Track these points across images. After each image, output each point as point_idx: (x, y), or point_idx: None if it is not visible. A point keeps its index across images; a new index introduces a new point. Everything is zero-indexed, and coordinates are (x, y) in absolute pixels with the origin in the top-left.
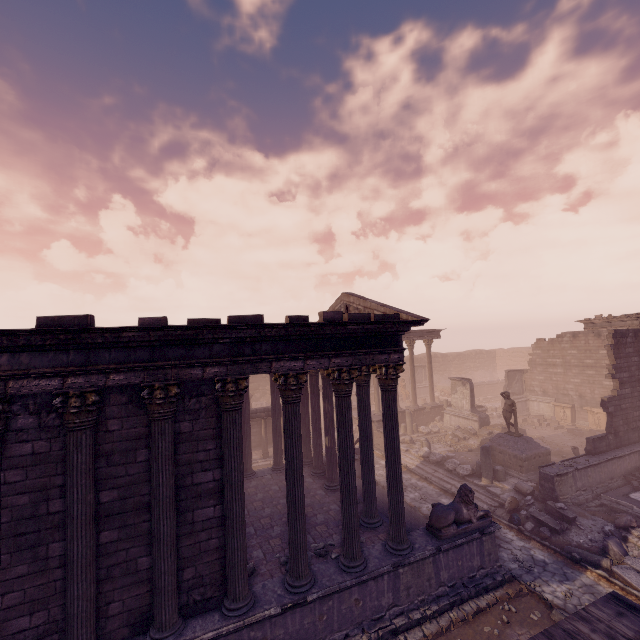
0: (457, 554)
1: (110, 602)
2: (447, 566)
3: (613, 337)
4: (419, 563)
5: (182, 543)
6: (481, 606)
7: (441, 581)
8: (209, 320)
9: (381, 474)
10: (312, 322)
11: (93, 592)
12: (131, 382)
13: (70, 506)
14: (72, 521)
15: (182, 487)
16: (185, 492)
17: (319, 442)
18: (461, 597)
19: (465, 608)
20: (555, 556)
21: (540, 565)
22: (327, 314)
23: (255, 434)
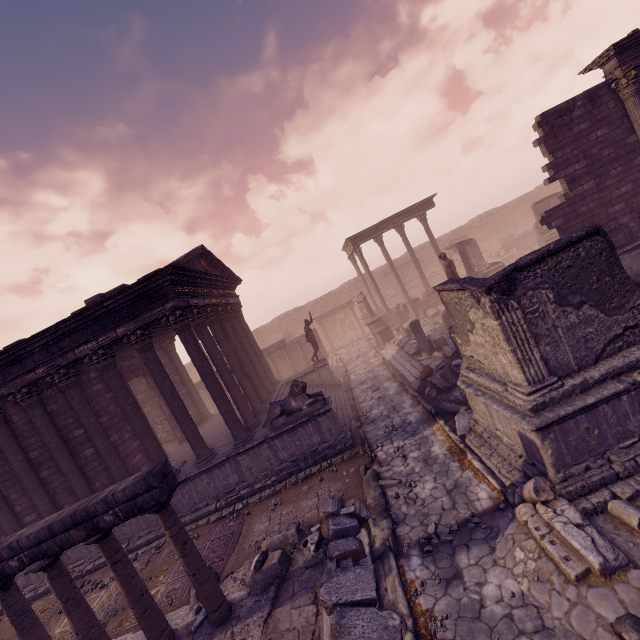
0: (293, 437)
1: (63, 504)
2: (285, 448)
3: (540, 126)
4: (255, 450)
5: (86, 470)
6: (312, 472)
7: (281, 459)
8: (15, 343)
9: (360, 373)
10: (71, 315)
11: (48, 501)
12: (2, 395)
13: (11, 464)
14: (16, 471)
15: (70, 441)
16: (73, 443)
17: (258, 370)
18: (299, 468)
19: (300, 475)
20: (424, 415)
21: (403, 427)
22: (88, 302)
23: (281, 368)
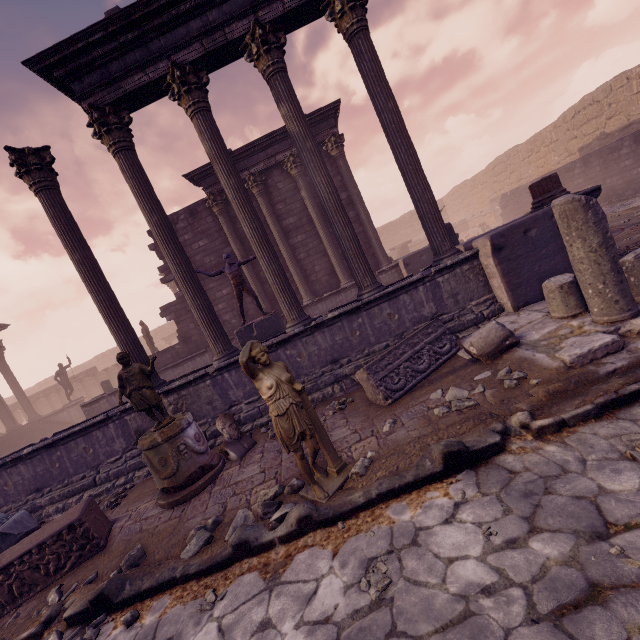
0: None
1: None
2: None
3: (151, 234)
4: None
5: None
6: None
7: None
8: None
9: None
10: None
11: None
12: None
13: None
14: None
15: None
16: None
17: None
18: None
19: None
20: None
21: None
22: None
23: None
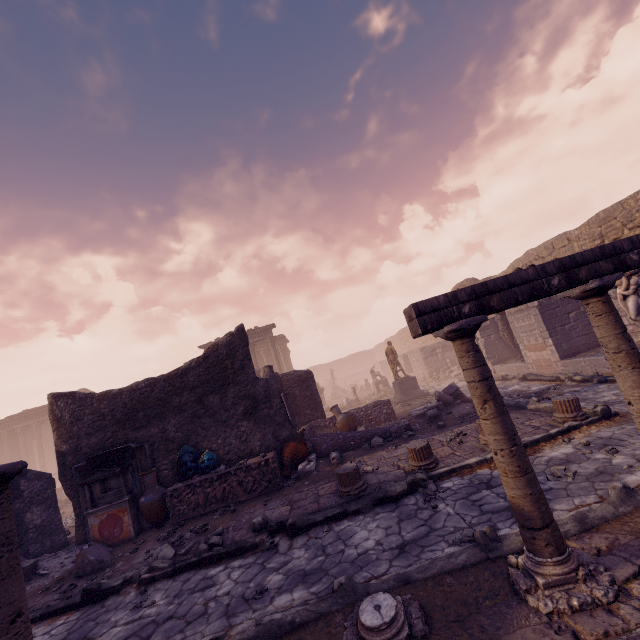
0: None
1: None
2: None
3: None
4: None
5: None
6: None
7: None
8: None
9: None
10: (16, 415)
11: None
12: None
13: None
14: None
15: None
16: None
17: None
18: None
19: None
20: None
21: None
22: (24, 411)
23: None
